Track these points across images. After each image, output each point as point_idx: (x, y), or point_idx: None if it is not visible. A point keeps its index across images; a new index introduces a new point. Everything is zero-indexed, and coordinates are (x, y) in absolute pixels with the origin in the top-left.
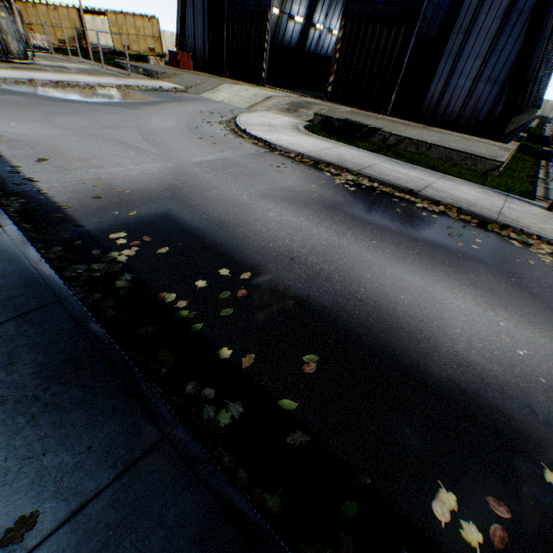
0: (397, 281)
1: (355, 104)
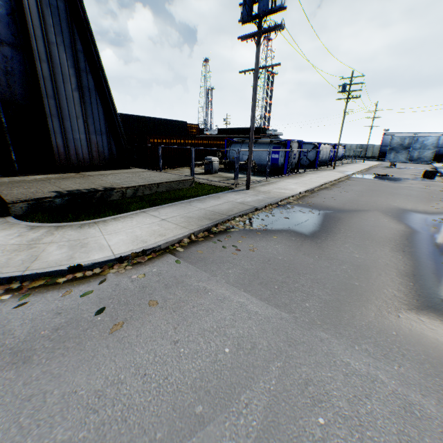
0: (375, 230)
1: None
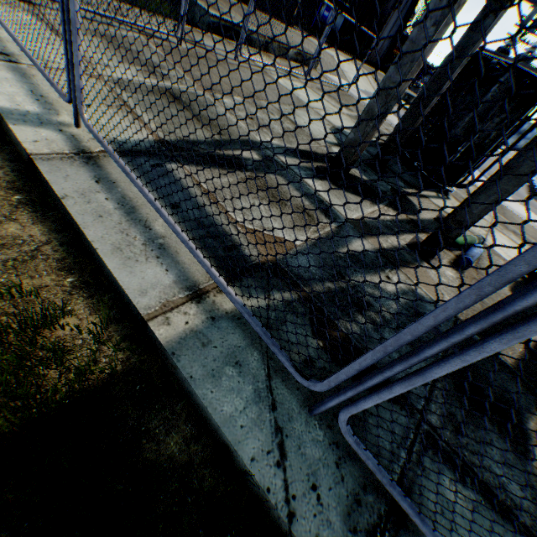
0: None
1: (346, 51)
